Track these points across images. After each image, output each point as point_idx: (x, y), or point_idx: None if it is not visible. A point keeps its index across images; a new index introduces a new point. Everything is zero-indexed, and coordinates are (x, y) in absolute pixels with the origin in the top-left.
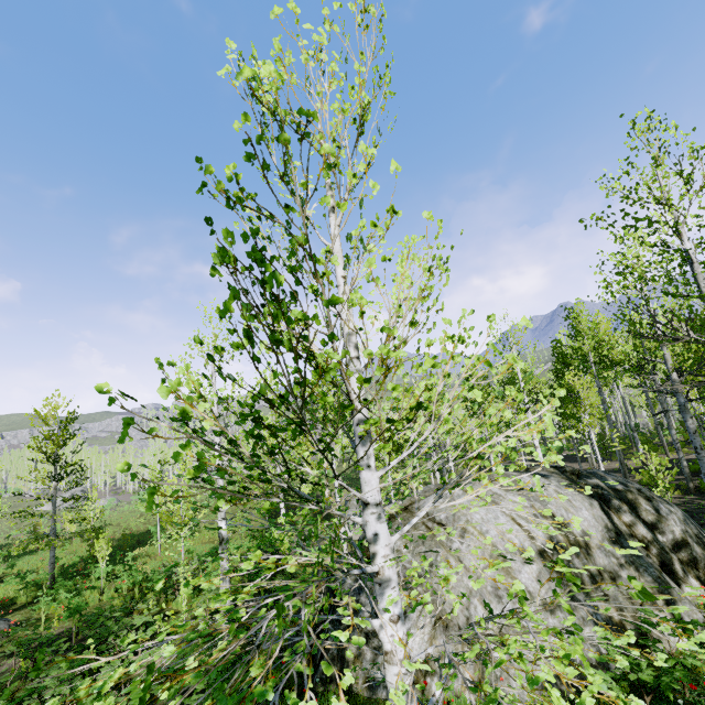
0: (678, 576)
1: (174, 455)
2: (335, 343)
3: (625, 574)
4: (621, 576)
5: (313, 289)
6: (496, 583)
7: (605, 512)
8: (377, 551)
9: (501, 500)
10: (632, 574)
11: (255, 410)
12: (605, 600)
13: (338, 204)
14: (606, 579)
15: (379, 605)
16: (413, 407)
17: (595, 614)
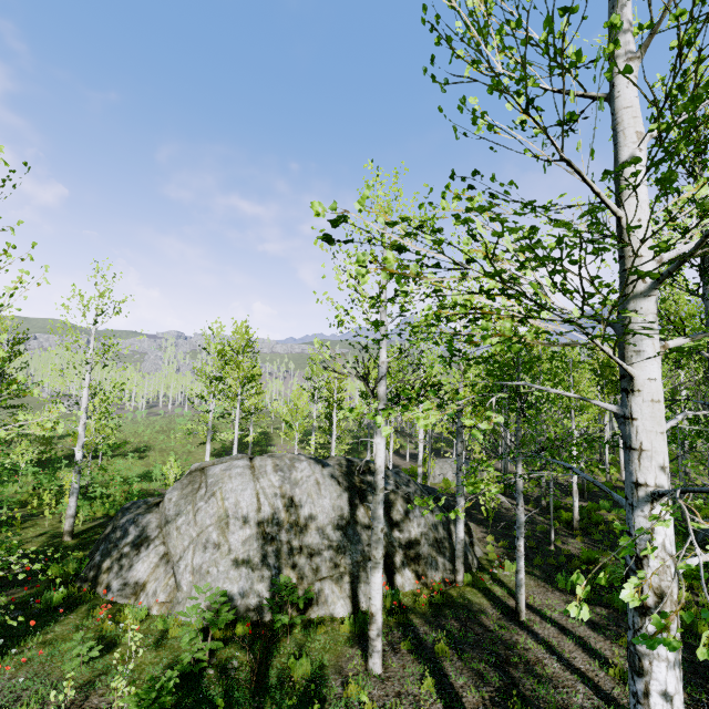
0: (395, 566)
1: None
2: None
3: (328, 553)
4: (322, 554)
5: None
6: (210, 537)
7: (351, 504)
8: None
9: (263, 477)
10: (336, 555)
11: None
12: (292, 568)
13: None
14: (303, 554)
15: None
16: None
17: (276, 575)
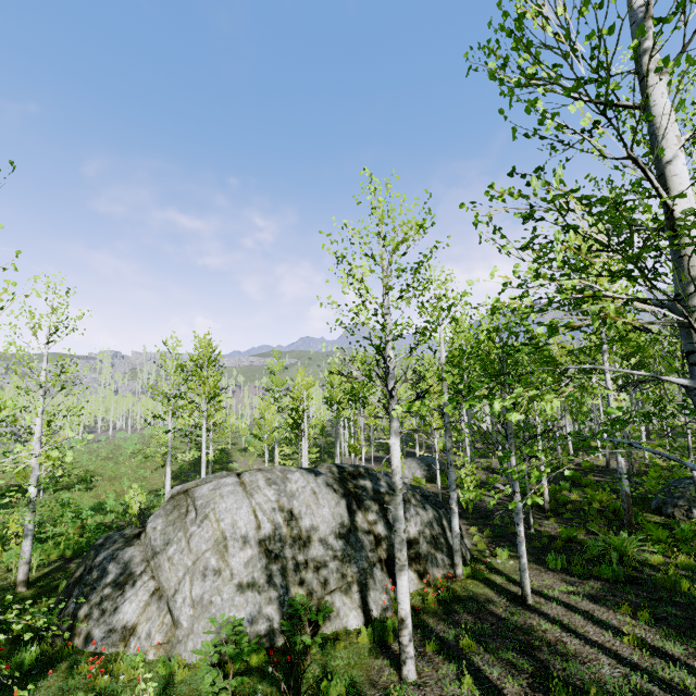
0: None
1: None
2: None
3: (334, 564)
4: (329, 566)
5: None
6: (208, 564)
7: (350, 511)
8: None
9: (257, 493)
10: (342, 565)
11: None
12: (300, 585)
13: None
14: (309, 568)
15: None
16: None
17: (284, 595)
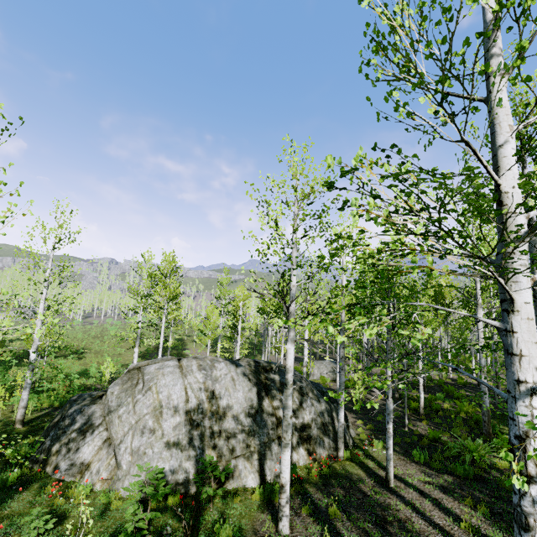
0: (292, 446)
1: None
2: None
3: (241, 436)
4: (237, 437)
5: None
6: (146, 424)
7: (259, 396)
8: None
9: (190, 375)
10: (248, 437)
11: None
12: (213, 449)
13: None
14: (222, 437)
15: None
16: None
17: (200, 455)
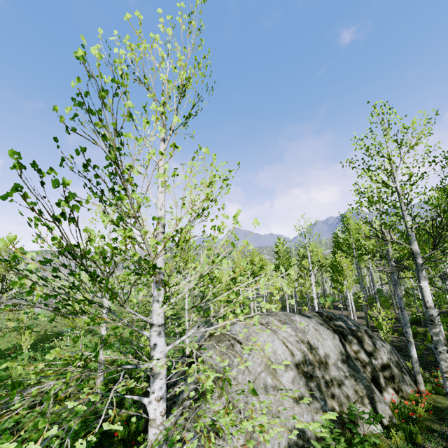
0: (381, 386)
1: (12, 283)
2: (138, 222)
3: (347, 382)
4: (345, 384)
5: (121, 188)
6: (266, 382)
7: (342, 343)
8: (154, 355)
9: (279, 330)
10: (352, 383)
11: (50, 259)
12: (332, 398)
13: (137, 138)
14: (335, 385)
15: (150, 389)
16: (151, 267)
17: (324, 406)
